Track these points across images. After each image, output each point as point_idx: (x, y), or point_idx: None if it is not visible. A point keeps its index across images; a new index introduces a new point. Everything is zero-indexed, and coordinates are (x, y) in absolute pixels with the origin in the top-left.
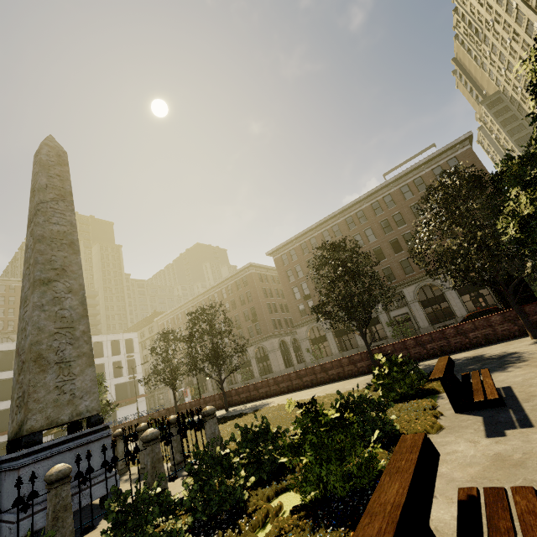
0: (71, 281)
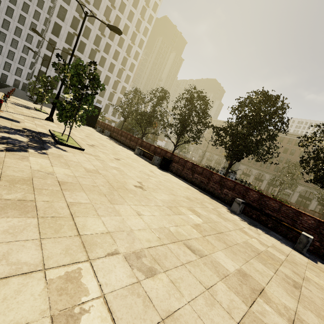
0: None
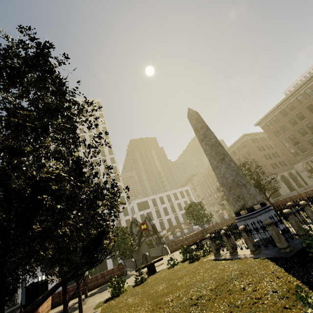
0: (228, 157)
